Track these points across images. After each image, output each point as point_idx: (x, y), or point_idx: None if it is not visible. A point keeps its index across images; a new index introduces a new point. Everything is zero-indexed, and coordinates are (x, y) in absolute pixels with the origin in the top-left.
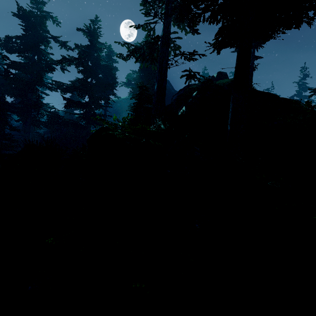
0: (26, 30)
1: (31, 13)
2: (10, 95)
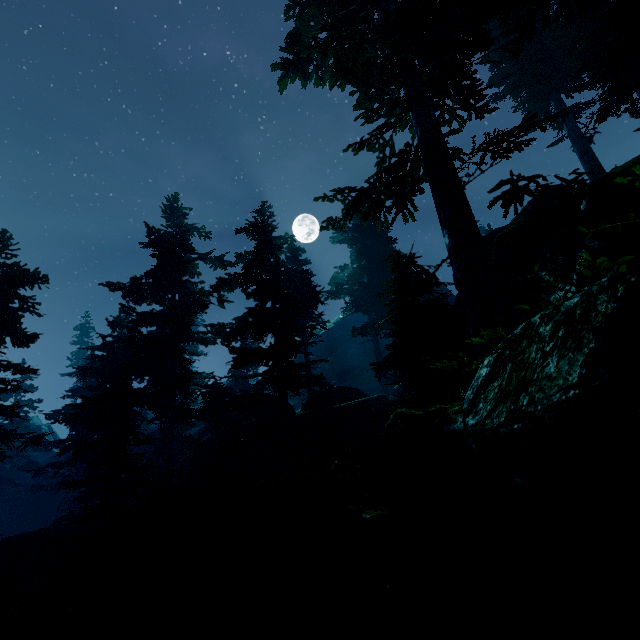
0: (160, 257)
1: (167, 235)
2: (139, 374)
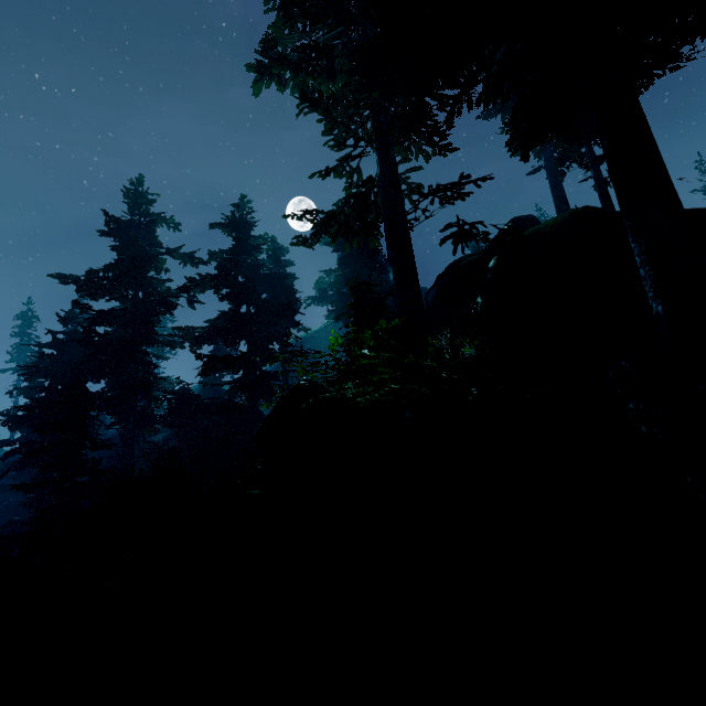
0: (121, 252)
1: (130, 223)
2: (96, 377)
